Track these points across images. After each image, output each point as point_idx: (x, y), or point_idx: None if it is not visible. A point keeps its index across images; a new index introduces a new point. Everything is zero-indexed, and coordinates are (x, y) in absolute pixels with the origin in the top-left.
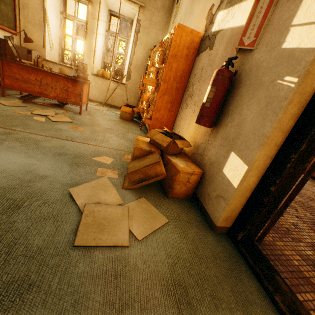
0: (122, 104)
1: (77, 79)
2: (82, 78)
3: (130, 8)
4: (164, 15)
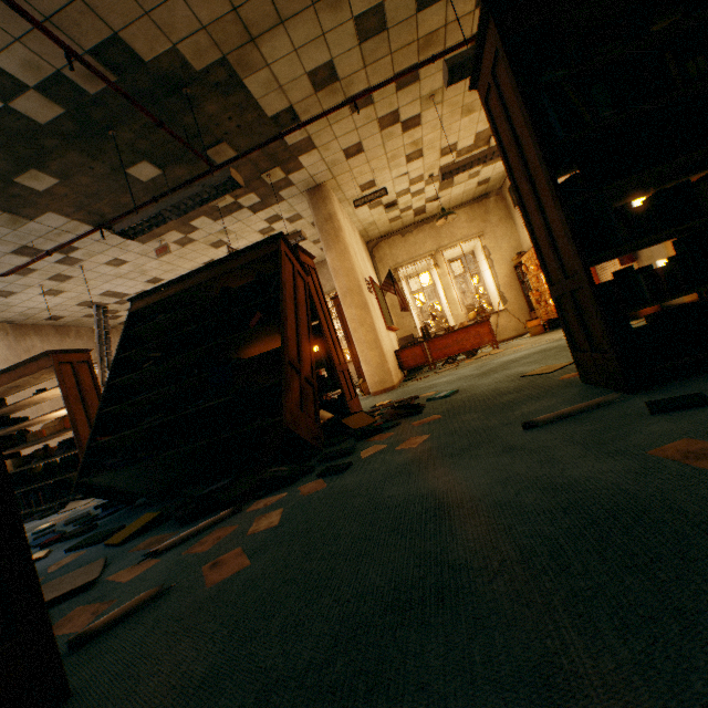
0: (513, 331)
1: (483, 321)
2: (485, 317)
3: (469, 244)
4: (504, 224)
